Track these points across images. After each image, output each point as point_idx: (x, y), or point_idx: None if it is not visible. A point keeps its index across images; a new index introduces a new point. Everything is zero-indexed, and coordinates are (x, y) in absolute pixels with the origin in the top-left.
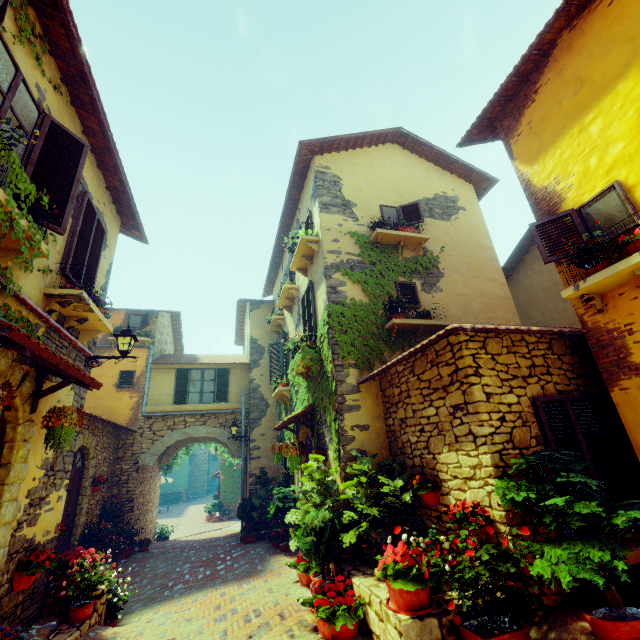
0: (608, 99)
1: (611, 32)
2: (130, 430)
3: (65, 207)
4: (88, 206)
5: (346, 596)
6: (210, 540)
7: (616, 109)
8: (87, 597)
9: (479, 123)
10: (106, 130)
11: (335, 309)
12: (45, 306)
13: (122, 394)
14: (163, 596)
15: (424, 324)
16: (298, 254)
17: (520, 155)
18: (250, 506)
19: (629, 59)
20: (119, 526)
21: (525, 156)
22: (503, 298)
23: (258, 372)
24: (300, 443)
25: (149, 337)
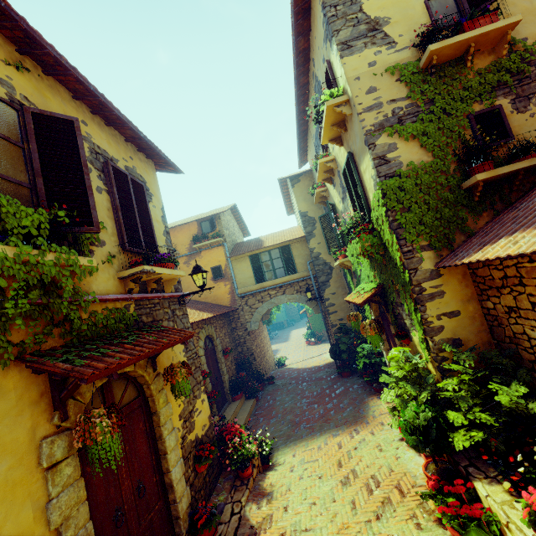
0: None
1: None
2: (233, 310)
3: (88, 202)
4: (116, 173)
5: (472, 507)
6: (314, 370)
7: None
8: (245, 465)
9: None
10: (87, 86)
11: (390, 185)
12: (124, 287)
13: (219, 284)
14: (295, 435)
15: (526, 166)
16: (327, 125)
17: None
18: (338, 350)
19: None
20: (250, 370)
21: None
22: None
23: (315, 242)
24: (377, 323)
25: (220, 236)
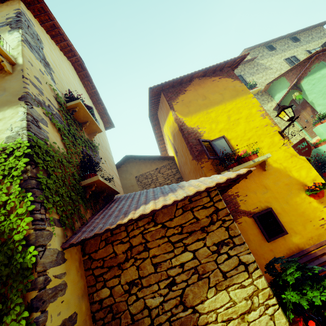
0: (216, 107)
1: (214, 89)
2: None
3: None
4: None
5: None
6: None
7: (219, 112)
8: None
9: (164, 85)
10: None
11: (40, 143)
12: None
13: None
14: None
15: (111, 188)
16: None
17: (178, 110)
18: None
19: (222, 99)
20: None
21: (181, 112)
22: (120, 186)
23: None
24: None
25: None
